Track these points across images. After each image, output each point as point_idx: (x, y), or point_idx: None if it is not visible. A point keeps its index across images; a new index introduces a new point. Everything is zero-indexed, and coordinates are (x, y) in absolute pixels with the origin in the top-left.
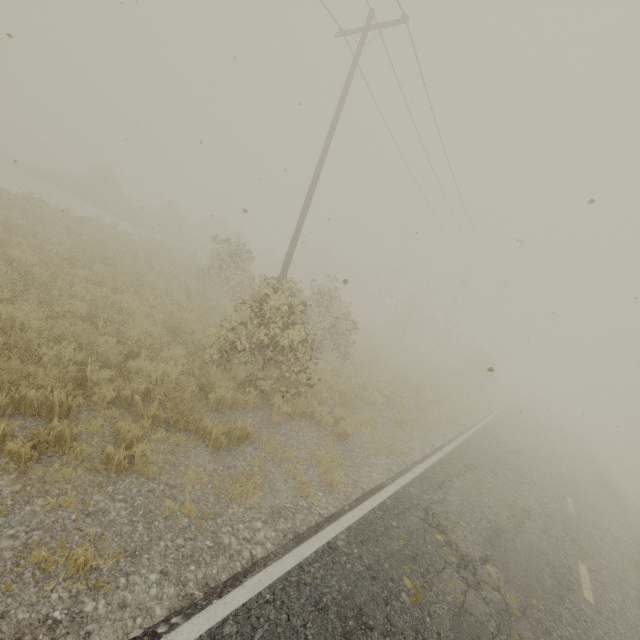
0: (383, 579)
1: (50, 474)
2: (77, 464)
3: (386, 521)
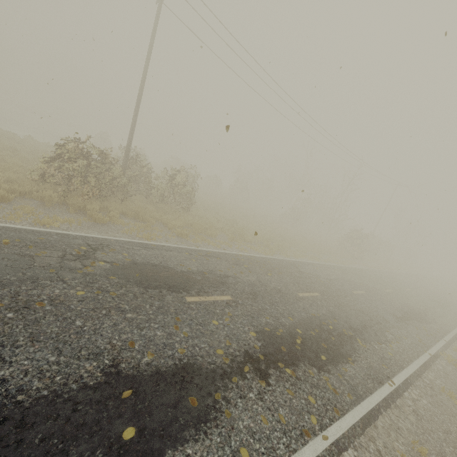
0: None
1: None
2: None
3: (50, 235)
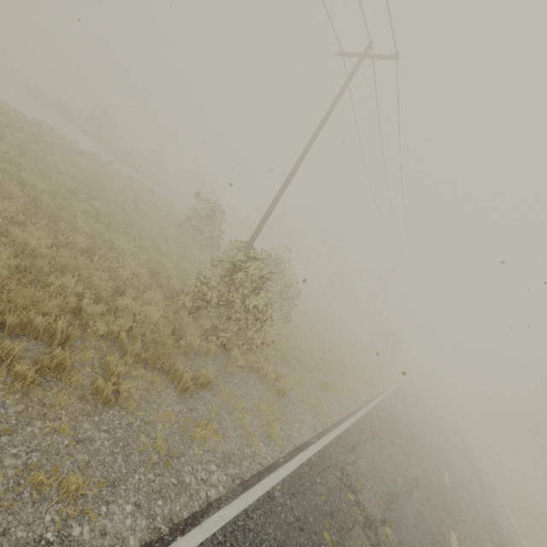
0: (308, 531)
1: (48, 398)
2: (70, 391)
3: (312, 477)
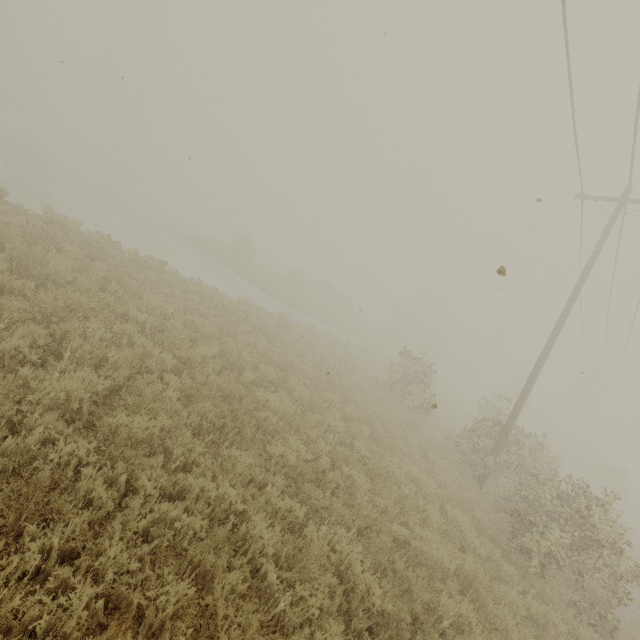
0: None
1: None
2: None
3: None
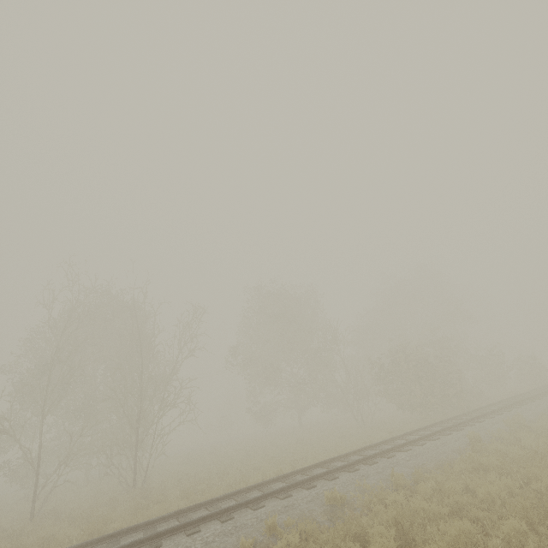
0: None
1: None
2: None
3: None
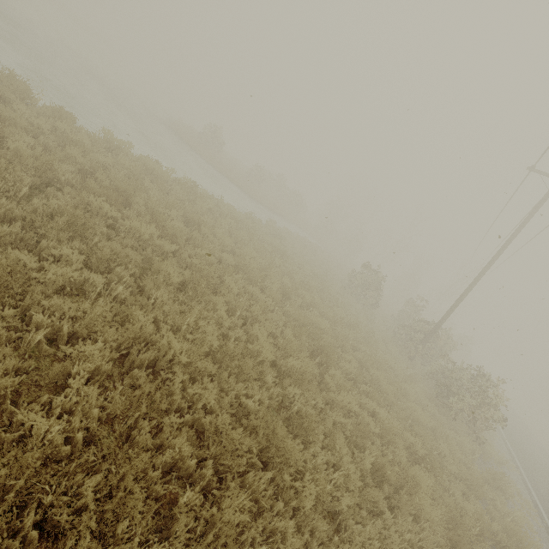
0: None
1: None
2: None
3: None
